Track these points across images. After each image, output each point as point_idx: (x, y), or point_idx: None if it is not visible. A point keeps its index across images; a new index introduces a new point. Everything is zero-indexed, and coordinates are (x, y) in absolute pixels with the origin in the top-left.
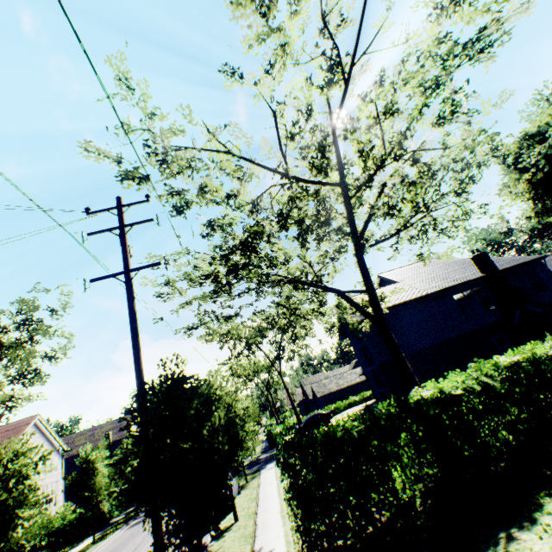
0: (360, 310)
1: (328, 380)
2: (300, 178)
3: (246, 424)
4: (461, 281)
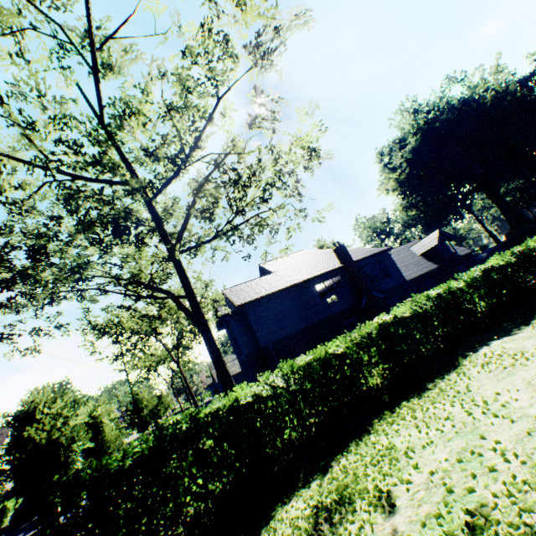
0: (188, 314)
1: (231, 363)
2: (77, 175)
3: (73, 445)
4: (323, 272)
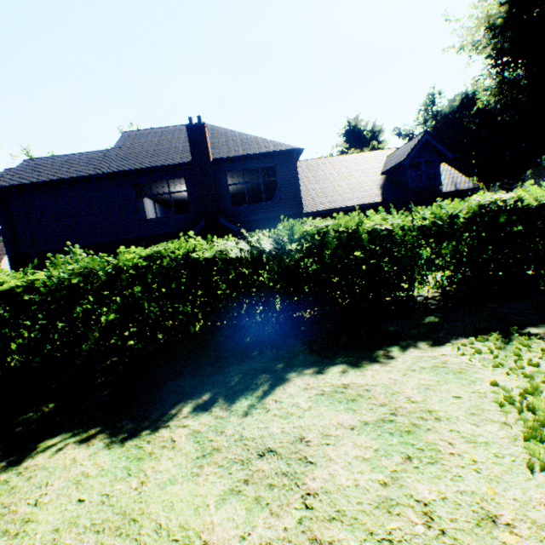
0: None
1: None
2: None
3: None
4: (153, 165)
